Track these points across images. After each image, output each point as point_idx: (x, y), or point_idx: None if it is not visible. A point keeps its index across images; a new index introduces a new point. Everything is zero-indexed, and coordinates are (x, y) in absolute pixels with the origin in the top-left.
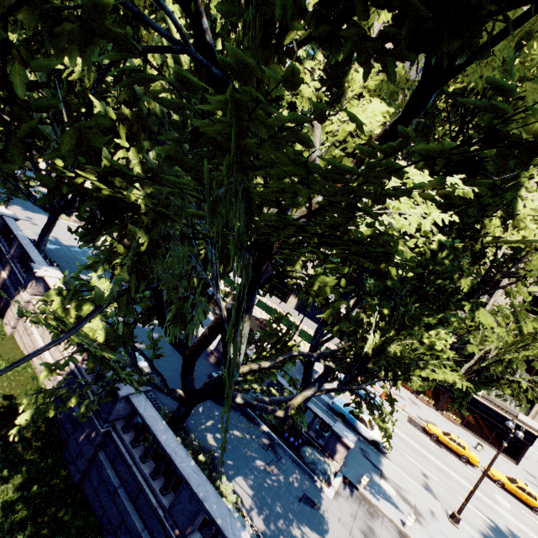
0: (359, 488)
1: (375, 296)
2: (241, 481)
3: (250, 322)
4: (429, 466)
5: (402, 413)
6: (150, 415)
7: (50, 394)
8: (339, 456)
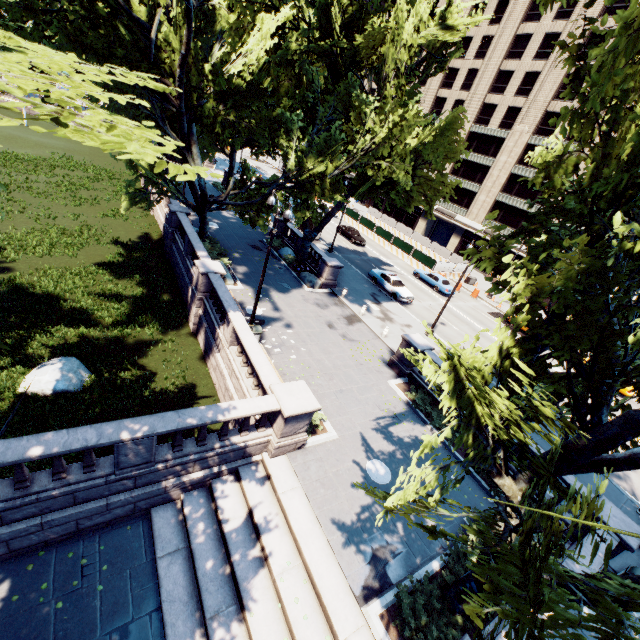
0: (339, 297)
1: (229, 107)
2: (243, 267)
3: (196, 146)
4: (462, 325)
5: (490, 309)
6: (183, 218)
7: (134, 196)
8: (324, 274)
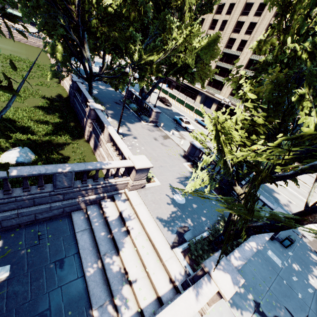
0: (159, 127)
1: (104, 22)
2: (111, 111)
3: (87, 45)
4: None
5: None
6: (80, 84)
7: (54, 71)
8: (152, 116)
